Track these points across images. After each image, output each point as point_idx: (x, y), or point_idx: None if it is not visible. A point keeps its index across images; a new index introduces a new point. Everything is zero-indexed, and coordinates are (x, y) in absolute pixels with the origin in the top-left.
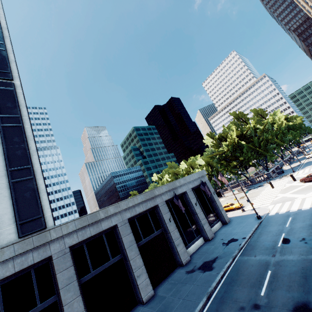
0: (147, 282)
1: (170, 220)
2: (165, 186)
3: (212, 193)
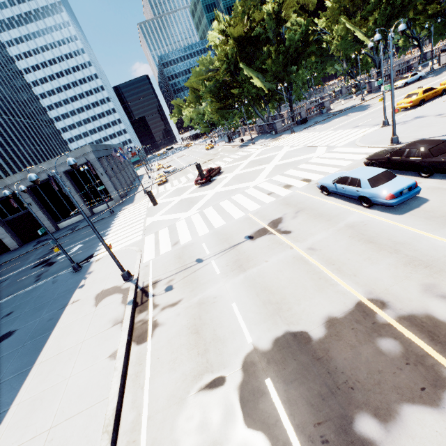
0: (12, 241)
1: (32, 204)
2: (20, 175)
3: (99, 174)
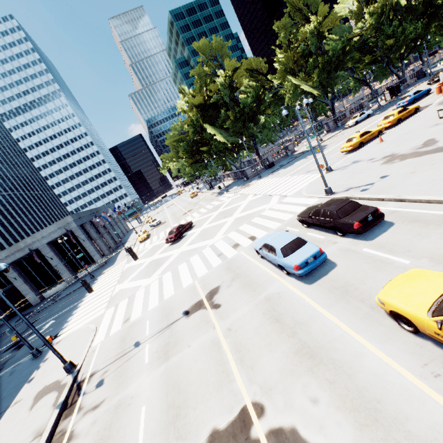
0: None
1: (17, 278)
2: (5, 252)
3: (81, 241)
